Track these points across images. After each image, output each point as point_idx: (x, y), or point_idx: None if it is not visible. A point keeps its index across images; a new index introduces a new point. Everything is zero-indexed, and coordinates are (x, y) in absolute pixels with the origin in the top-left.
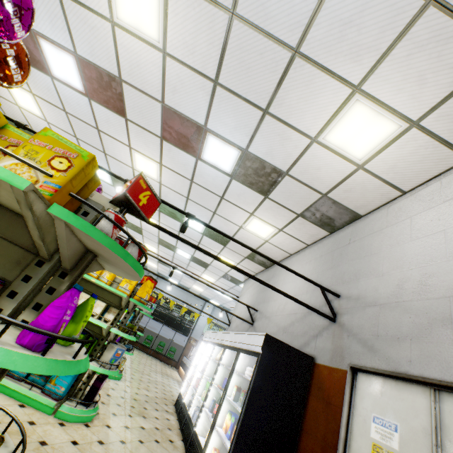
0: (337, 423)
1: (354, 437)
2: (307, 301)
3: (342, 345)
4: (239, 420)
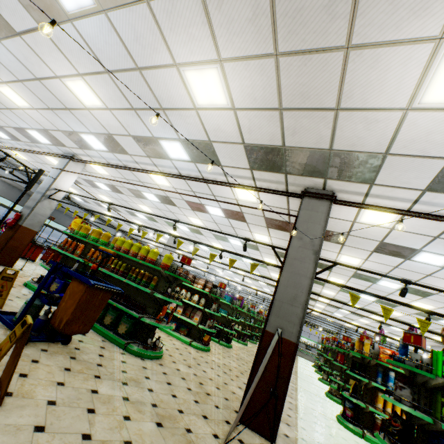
0: None
1: None
2: None
3: None
4: None
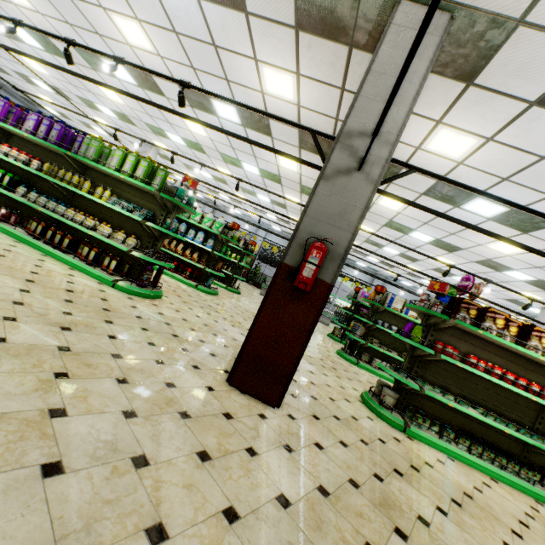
0: None
1: None
2: None
3: None
4: None
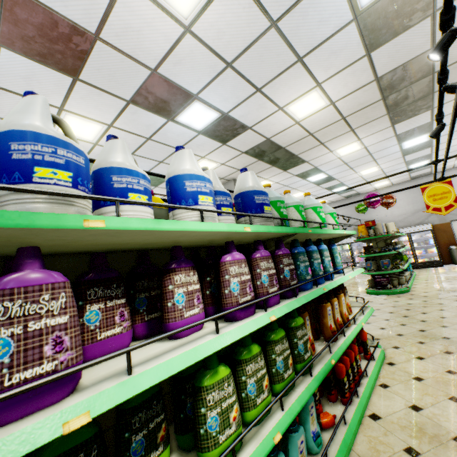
0: (451, 234)
1: (456, 234)
2: (411, 208)
3: (443, 217)
4: (436, 246)
